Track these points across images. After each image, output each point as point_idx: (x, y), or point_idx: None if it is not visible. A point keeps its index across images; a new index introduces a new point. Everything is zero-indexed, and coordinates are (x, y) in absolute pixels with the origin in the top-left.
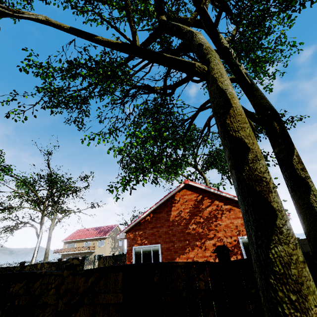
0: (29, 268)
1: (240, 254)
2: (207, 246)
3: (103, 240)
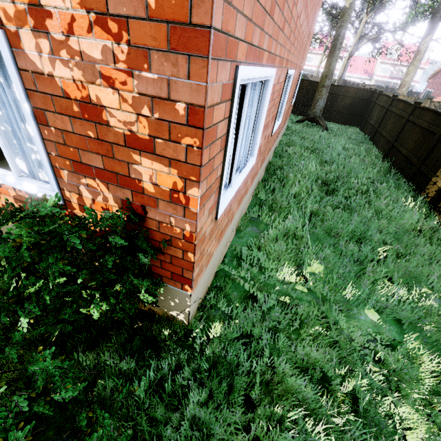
0: (390, 90)
1: None
2: None
3: None
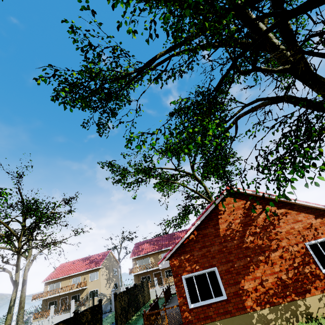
0: None
1: (314, 263)
2: (274, 259)
3: (96, 272)
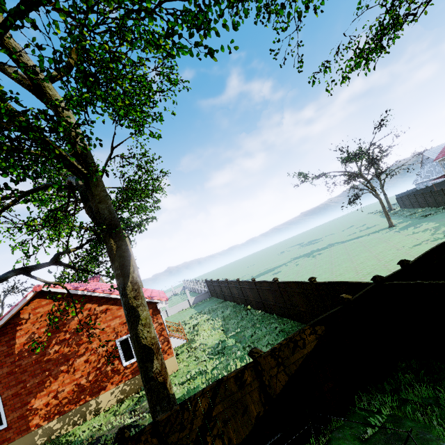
0: None
1: (118, 359)
2: (77, 366)
3: None
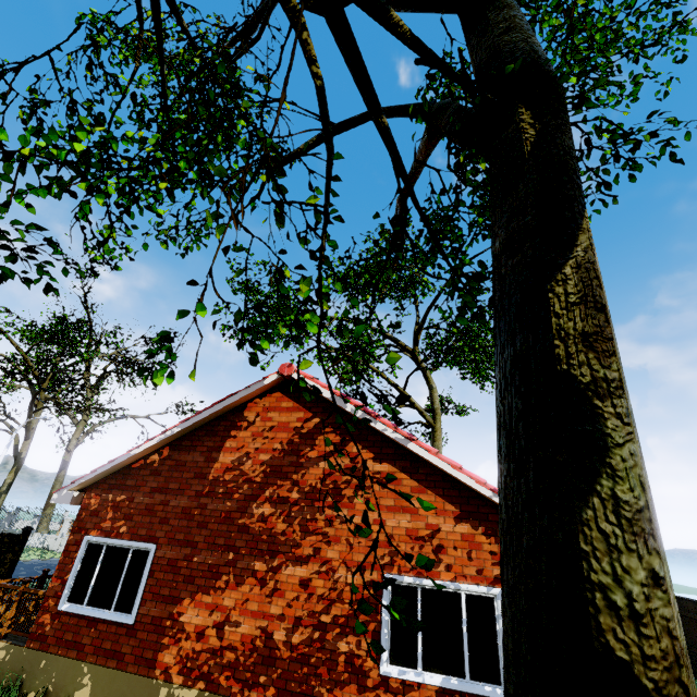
0: None
1: (374, 636)
2: (283, 582)
3: None
